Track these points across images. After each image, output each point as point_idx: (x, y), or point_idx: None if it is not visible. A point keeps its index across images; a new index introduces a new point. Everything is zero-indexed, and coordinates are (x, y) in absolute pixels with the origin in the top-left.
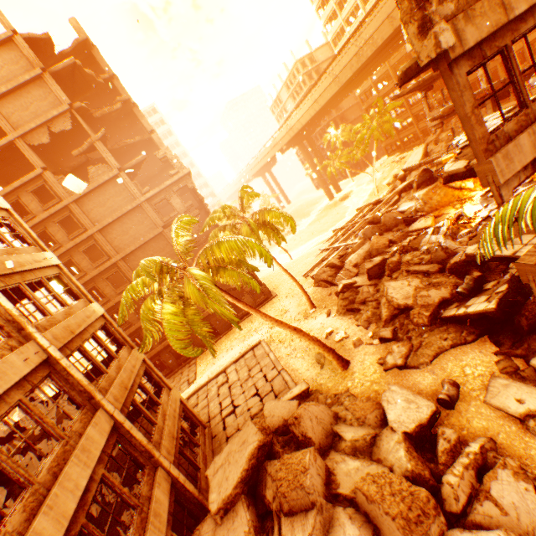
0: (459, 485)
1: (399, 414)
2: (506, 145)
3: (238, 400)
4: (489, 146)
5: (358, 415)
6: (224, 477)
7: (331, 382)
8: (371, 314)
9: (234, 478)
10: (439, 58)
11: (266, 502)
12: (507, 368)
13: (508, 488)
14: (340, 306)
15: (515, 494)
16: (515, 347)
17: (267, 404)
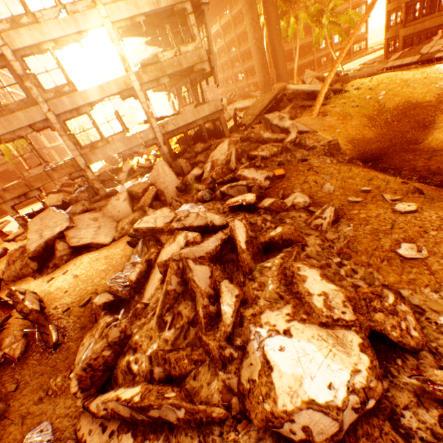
0: None
1: None
2: None
3: None
4: None
5: None
6: None
7: None
8: None
9: None
10: None
11: None
12: None
13: None
14: None
15: None
16: None
17: None
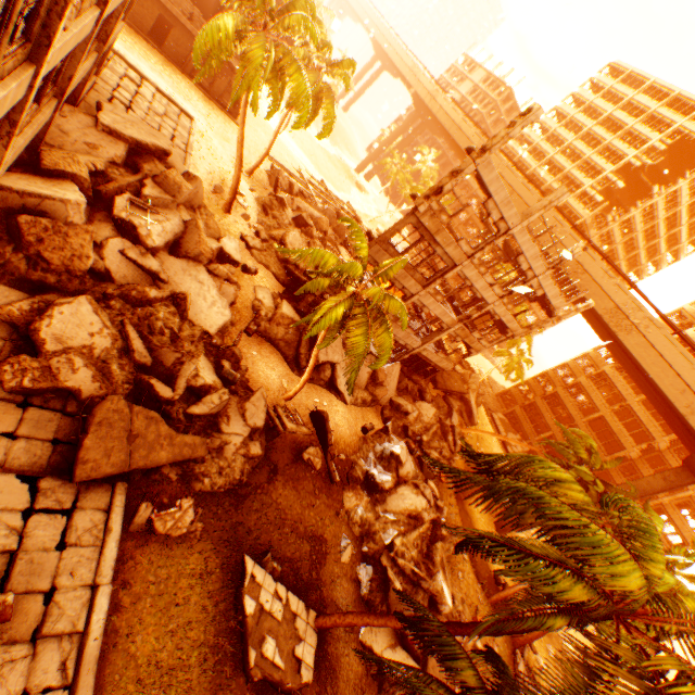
0: (221, 271)
1: (228, 245)
2: (384, 250)
3: (138, 110)
4: (383, 243)
5: (209, 224)
6: (124, 125)
7: (209, 202)
8: (269, 225)
9: (134, 135)
10: (416, 209)
11: (141, 167)
12: (275, 296)
13: (229, 292)
14: (264, 200)
15: (228, 294)
16: (286, 299)
17: (173, 149)
